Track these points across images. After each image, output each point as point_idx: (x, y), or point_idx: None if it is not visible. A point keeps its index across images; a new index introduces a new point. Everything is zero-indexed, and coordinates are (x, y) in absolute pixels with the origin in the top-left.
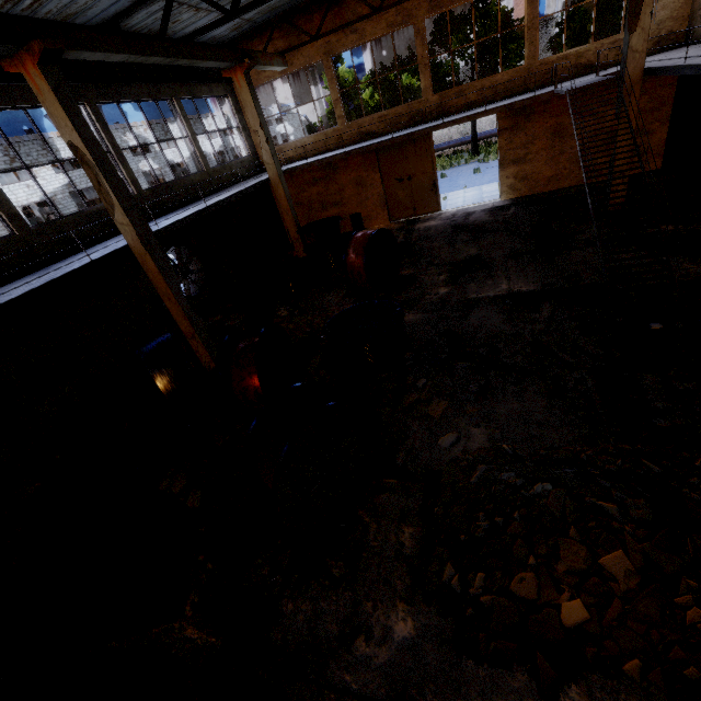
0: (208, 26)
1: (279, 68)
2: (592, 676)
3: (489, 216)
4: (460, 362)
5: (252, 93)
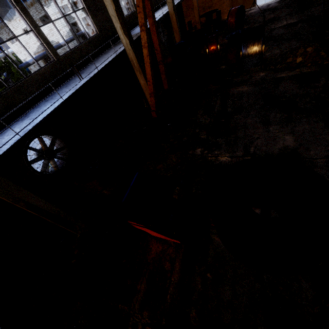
0: None
1: None
2: (301, 68)
3: (278, 4)
4: (270, 41)
5: None
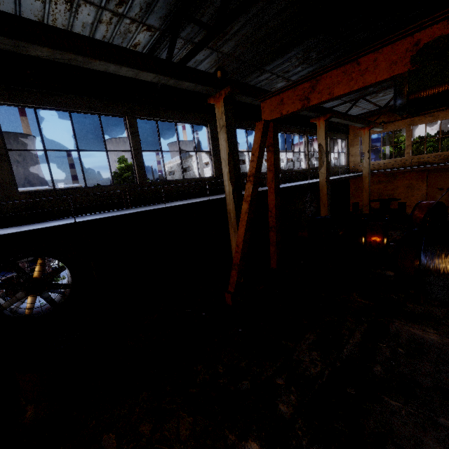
0: (369, 112)
1: (379, 129)
2: None
3: None
4: None
5: (369, 138)
